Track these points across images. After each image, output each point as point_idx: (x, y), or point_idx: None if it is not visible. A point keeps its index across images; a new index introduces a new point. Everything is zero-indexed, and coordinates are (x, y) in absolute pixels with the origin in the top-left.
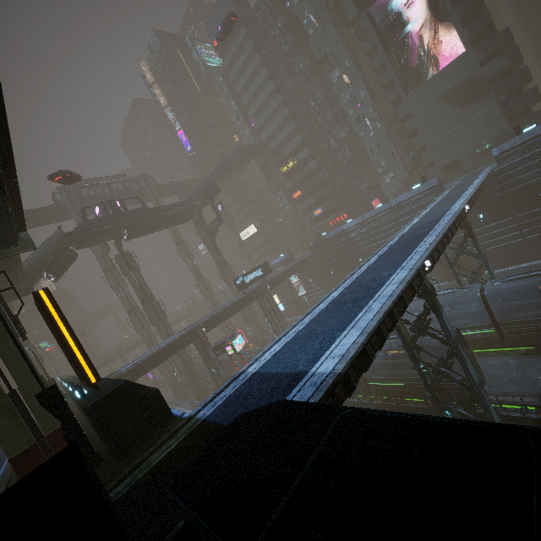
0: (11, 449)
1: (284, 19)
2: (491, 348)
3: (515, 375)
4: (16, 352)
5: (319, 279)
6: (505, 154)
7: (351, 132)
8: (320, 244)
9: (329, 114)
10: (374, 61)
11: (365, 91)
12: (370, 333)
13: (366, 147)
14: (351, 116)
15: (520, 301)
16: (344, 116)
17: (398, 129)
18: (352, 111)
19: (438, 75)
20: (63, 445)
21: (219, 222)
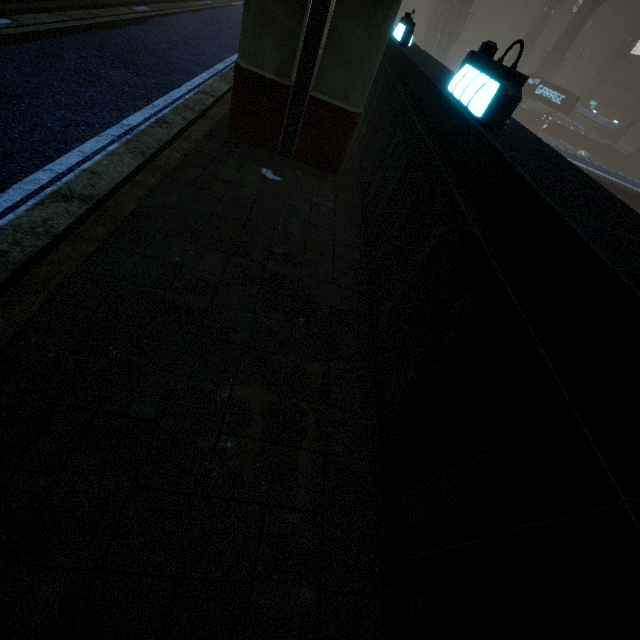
0: None
1: None
2: None
3: None
4: None
5: None
6: None
7: None
8: None
9: None
10: None
11: None
12: None
13: None
14: None
15: None
16: None
17: None
18: None
19: None
20: None
21: None
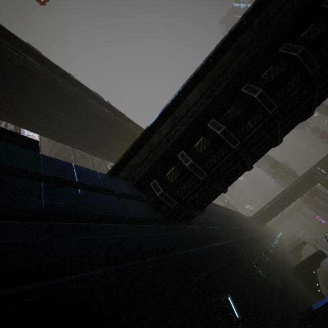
0: None
1: None
2: None
3: None
4: None
5: None
6: None
7: None
8: None
9: None
10: None
11: None
12: (190, 77)
13: None
14: None
15: None
16: None
17: None
18: None
19: None
20: None
21: None
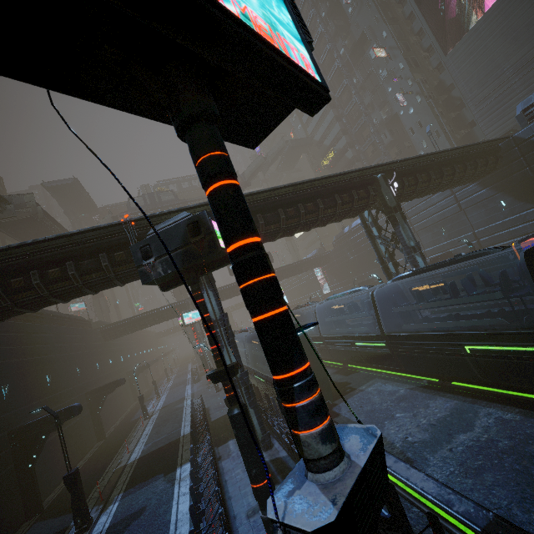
0: None
1: (327, 5)
2: (401, 372)
3: (382, 406)
4: None
5: (341, 278)
6: (531, 109)
7: (390, 112)
8: (341, 239)
9: (368, 96)
10: (416, 23)
11: (403, 62)
12: None
13: (406, 127)
14: (389, 94)
15: (401, 307)
16: (383, 95)
17: (445, 100)
18: (390, 88)
19: (483, 19)
20: None
21: None
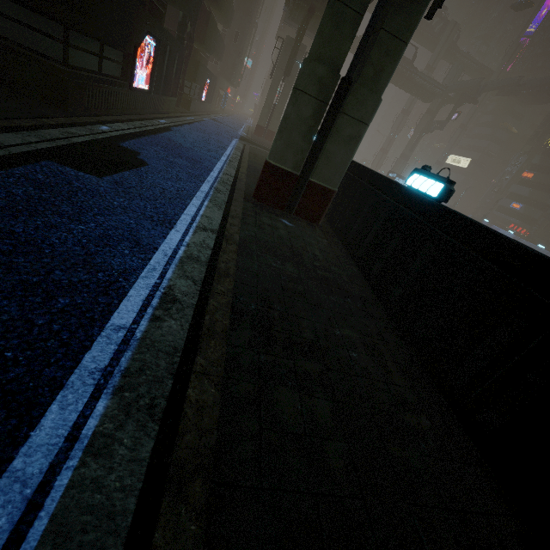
0: (260, 121)
1: None
2: None
3: None
4: (287, 92)
5: None
6: None
7: None
8: None
9: None
10: None
11: None
12: None
13: None
14: None
15: None
16: None
17: None
18: None
19: None
20: (268, 138)
21: (440, 127)
